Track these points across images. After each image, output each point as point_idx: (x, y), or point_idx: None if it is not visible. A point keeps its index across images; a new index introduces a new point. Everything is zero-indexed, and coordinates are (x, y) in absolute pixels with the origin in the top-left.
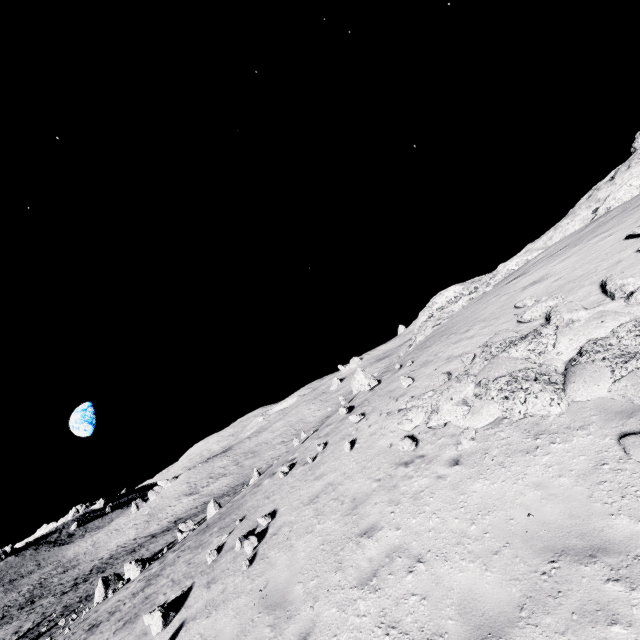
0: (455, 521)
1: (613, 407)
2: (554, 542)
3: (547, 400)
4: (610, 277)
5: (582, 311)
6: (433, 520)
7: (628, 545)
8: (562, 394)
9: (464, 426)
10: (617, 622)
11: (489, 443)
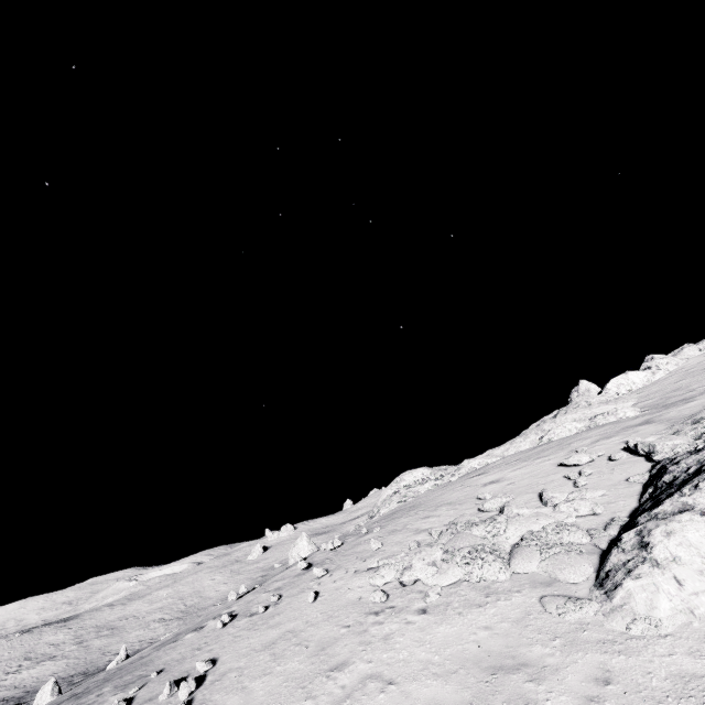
0: (422, 653)
1: (539, 579)
2: (495, 662)
3: (497, 568)
4: (545, 490)
5: (525, 509)
6: (403, 654)
7: (539, 661)
8: (508, 566)
9: (432, 583)
10: (529, 703)
11: (452, 598)
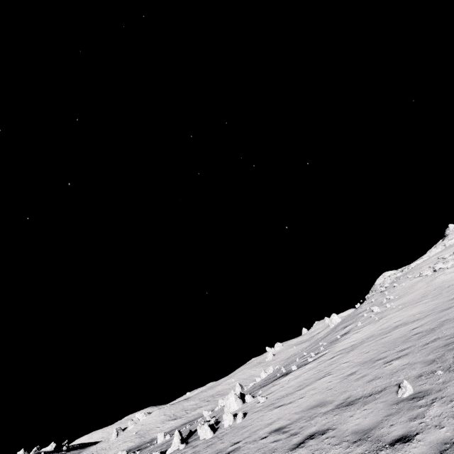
0: None
1: None
2: None
3: None
4: None
5: None
6: (451, 271)
7: None
8: None
9: (445, 266)
10: None
11: None
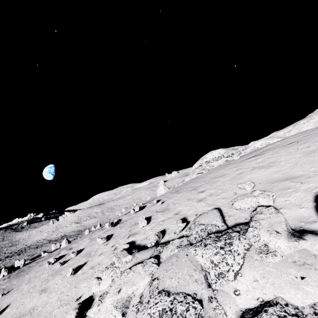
0: None
1: None
2: None
3: None
4: None
5: (283, 240)
6: None
7: None
8: None
9: None
10: None
11: None
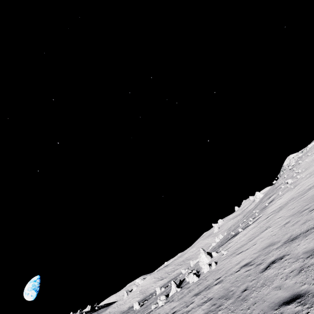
0: None
1: None
2: None
3: None
4: None
5: None
6: None
7: None
8: None
9: None
10: None
11: None
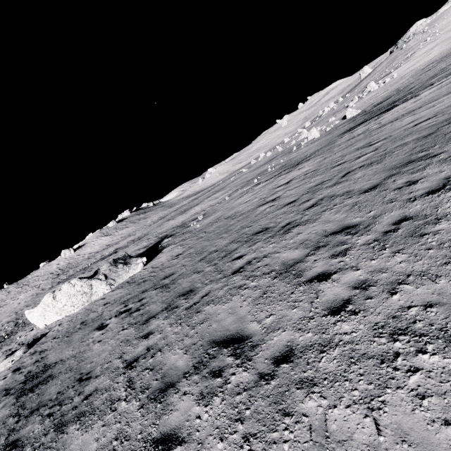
0: None
1: None
2: None
3: None
4: None
5: None
6: None
7: None
8: None
9: None
10: None
11: None
